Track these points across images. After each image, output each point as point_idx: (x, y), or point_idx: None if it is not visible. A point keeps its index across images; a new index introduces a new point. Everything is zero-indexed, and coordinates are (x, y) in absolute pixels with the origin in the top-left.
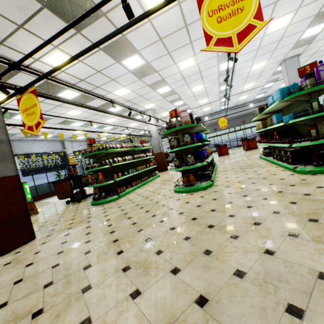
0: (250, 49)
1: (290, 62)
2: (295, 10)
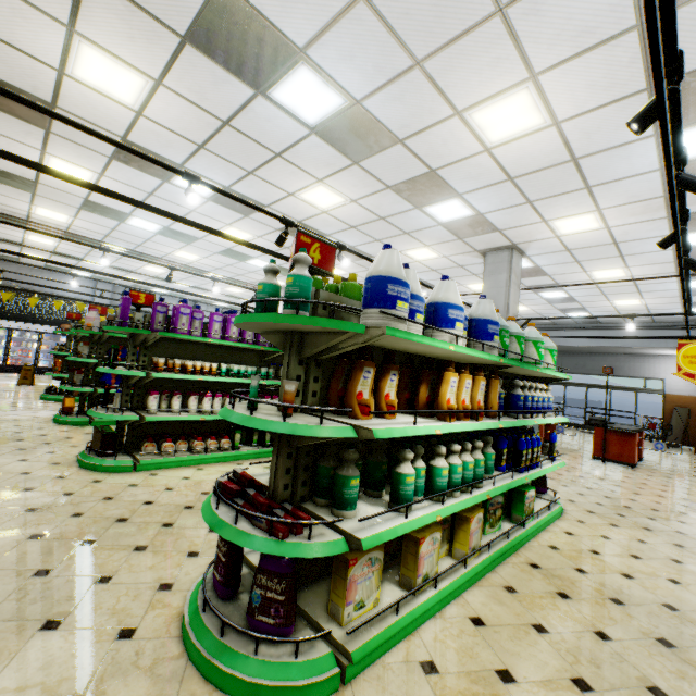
0: (338, 227)
1: (495, 258)
2: (318, 182)
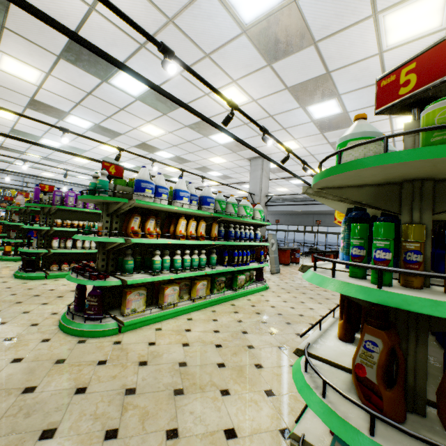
0: (166, 145)
1: (255, 163)
2: (148, 123)
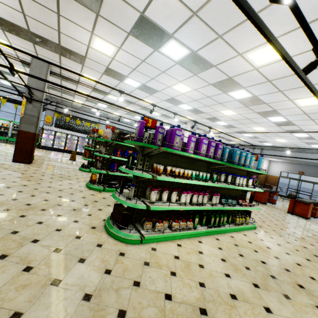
0: (256, 81)
1: None
2: None
